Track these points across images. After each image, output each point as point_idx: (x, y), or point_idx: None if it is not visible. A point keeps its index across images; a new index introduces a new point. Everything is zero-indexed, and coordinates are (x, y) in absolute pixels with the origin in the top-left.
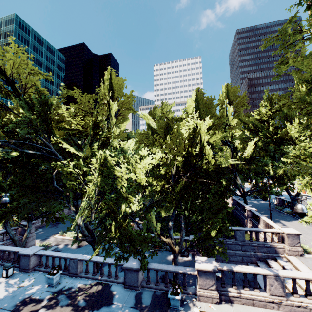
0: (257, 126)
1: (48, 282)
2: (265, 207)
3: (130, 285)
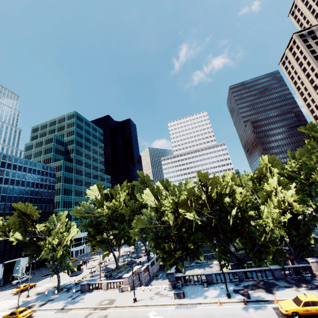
0: (292, 175)
1: (235, 283)
2: (316, 234)
3: (278, 278)
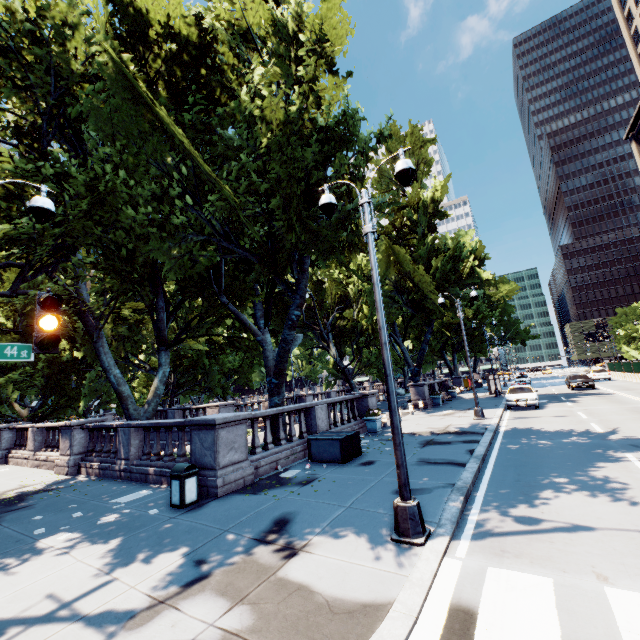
0: None
1: None
2: None
3: None
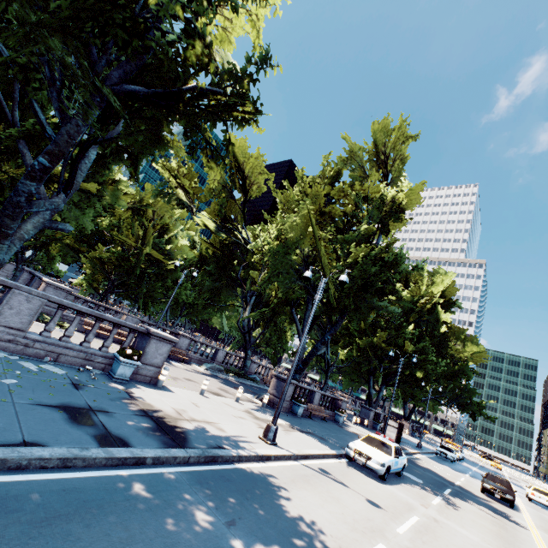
0: None
1: None
2: None
3: None
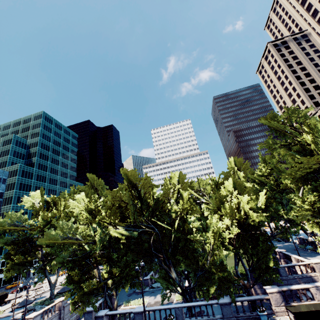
0: (262, 181)
1: None
2: (290, 248)
3: (227, 317)
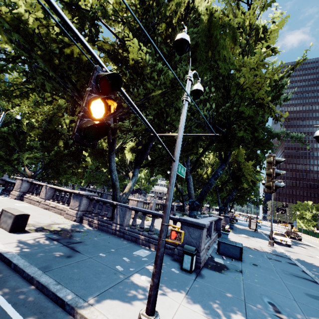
0: None
1: None
2: None
3: None
